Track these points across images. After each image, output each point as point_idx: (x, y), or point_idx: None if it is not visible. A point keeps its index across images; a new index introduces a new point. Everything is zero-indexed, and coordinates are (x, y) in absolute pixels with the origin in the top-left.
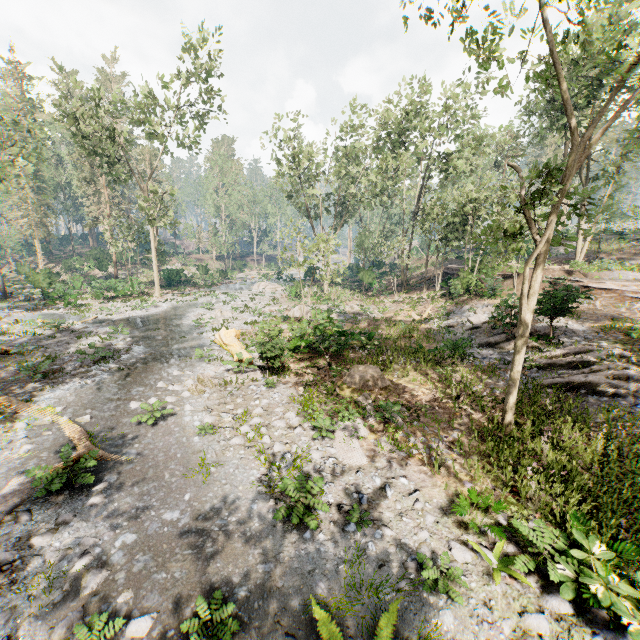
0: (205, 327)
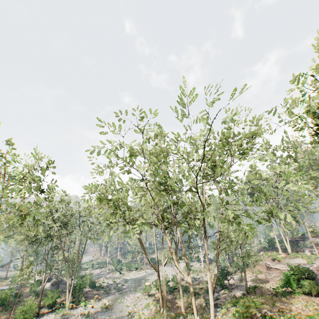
0: (148, 282)
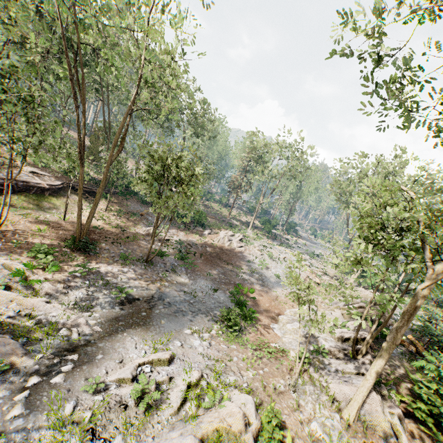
0: None
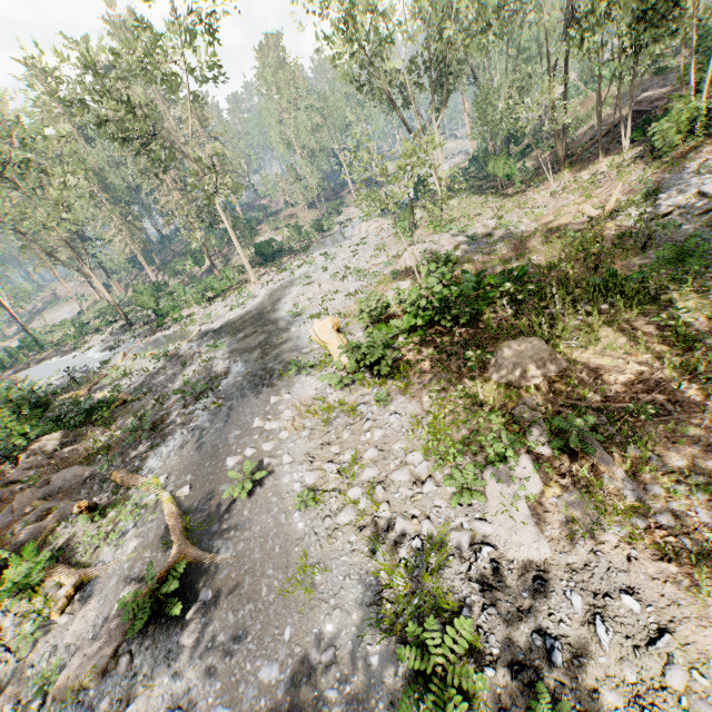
0: (303, 315)
